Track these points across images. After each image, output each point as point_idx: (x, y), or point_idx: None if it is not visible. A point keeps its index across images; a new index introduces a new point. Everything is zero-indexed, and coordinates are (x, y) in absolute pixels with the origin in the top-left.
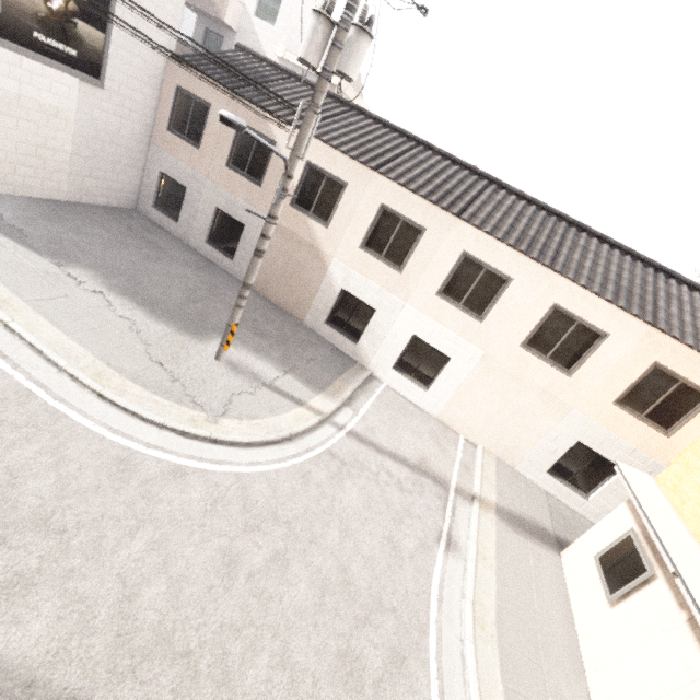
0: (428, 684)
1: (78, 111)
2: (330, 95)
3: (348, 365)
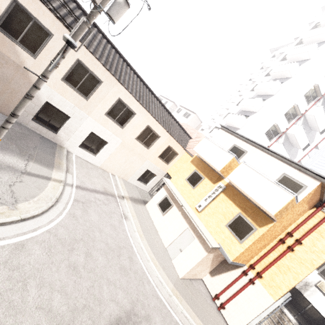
0: (138, 259)
1: None
2: None
3: (54, 147)
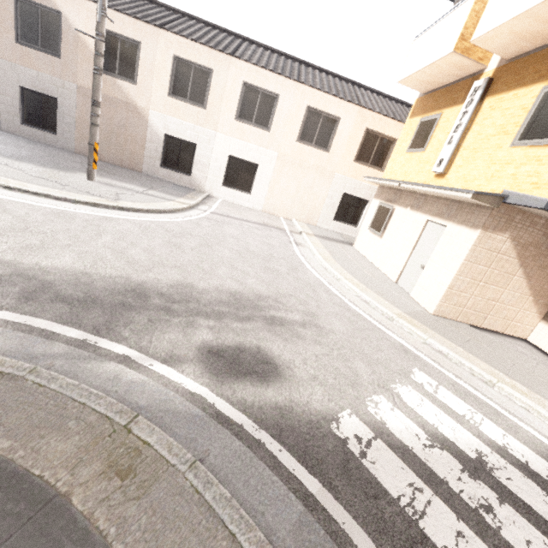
0: (312, 274)
1: None
2: None
3: (190, 191)
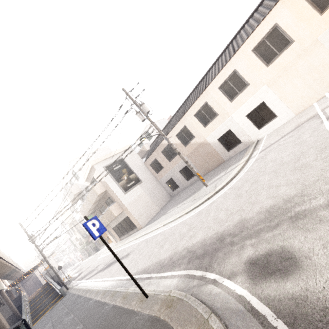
0: None
1: (143, 190)
2: (167, 124)
3: (247, 148)
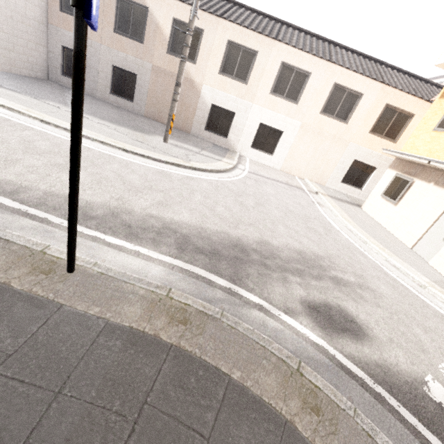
0: (342, 235)
1: None
2: None
3: (226, 150)
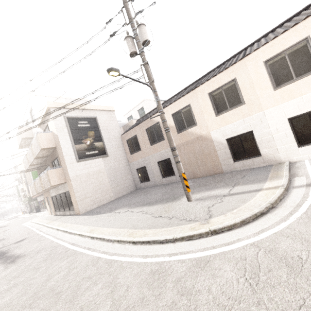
0: None
1: (105, 167)
2: (167, 101)
3: (268, 168)
